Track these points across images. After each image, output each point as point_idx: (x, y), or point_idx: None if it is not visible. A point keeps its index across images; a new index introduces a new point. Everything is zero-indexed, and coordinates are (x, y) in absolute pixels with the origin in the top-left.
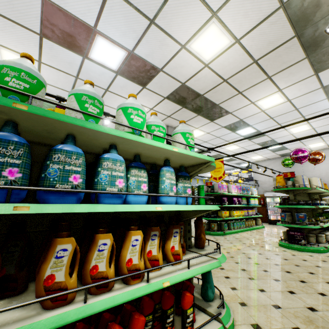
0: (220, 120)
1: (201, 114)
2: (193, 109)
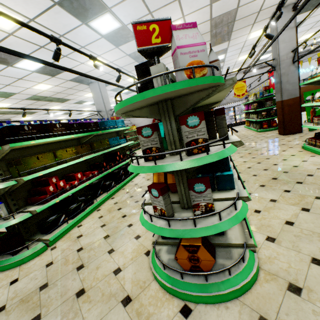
0: (36, 113)
1: (21, 114)
2: (13, 114)
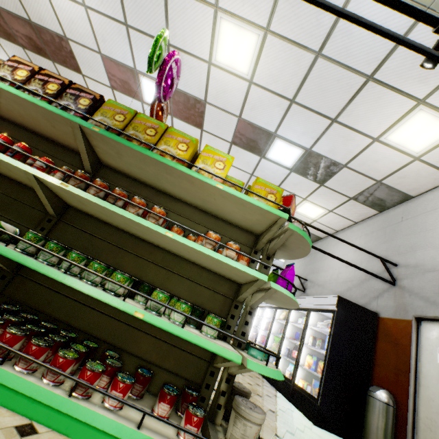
0: None
1: None
2: None
